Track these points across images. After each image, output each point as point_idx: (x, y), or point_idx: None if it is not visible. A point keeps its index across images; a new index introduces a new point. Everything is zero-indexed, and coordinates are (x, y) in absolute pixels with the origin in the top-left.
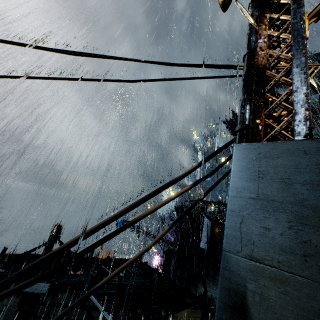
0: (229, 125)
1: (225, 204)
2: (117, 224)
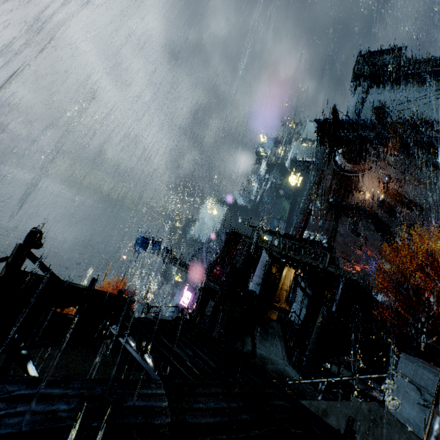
0: (320, 127)
1: (299, 239)
2: (134, 242)
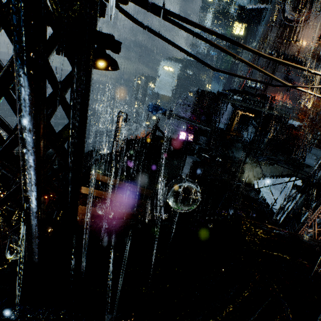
0: None
1: (256, 95)
2: (148, 108)
